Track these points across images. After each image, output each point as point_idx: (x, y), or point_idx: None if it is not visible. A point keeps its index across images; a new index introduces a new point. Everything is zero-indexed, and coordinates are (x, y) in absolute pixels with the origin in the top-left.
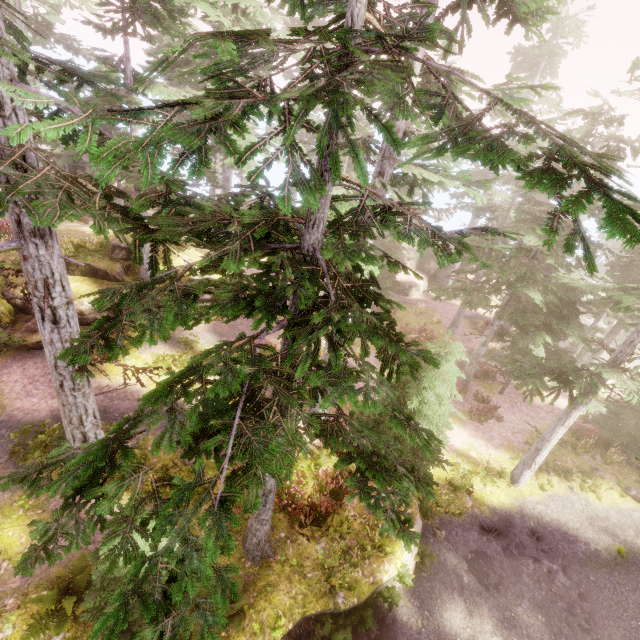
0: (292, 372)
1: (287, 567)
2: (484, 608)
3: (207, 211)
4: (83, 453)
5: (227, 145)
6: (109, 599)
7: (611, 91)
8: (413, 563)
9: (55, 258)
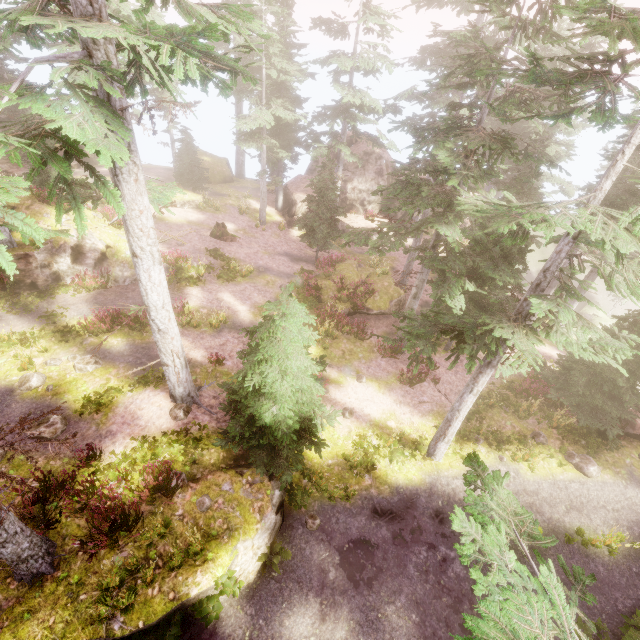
0: None
1: (62, 587)
2: (344, 609)
3: None
4: None
5: None
6: None
7: None
8: (257, 564)
9: None
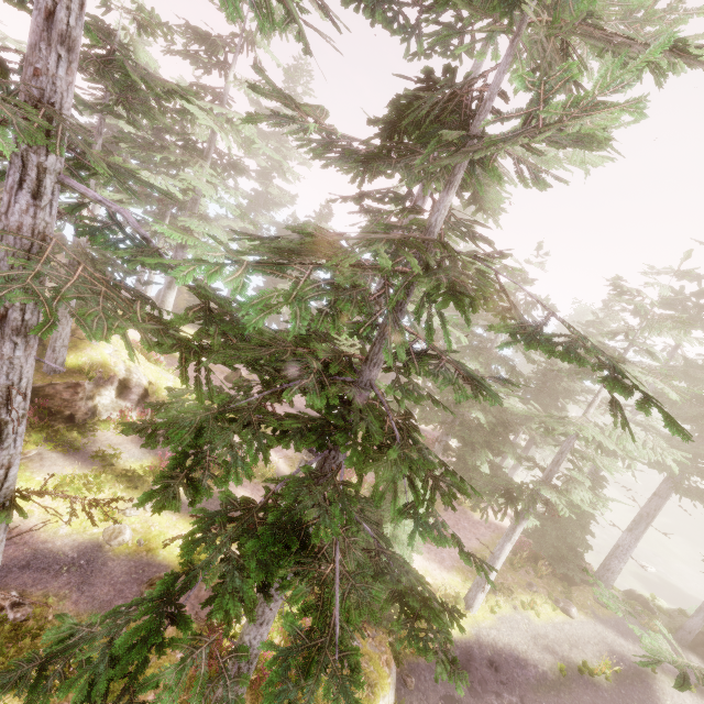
0: (371, 509)
1: None
2: None
3: (266, 336)
4: (108, 630)
5: None
6: None
7: (525, 260)
8: None
9: (30, 360)
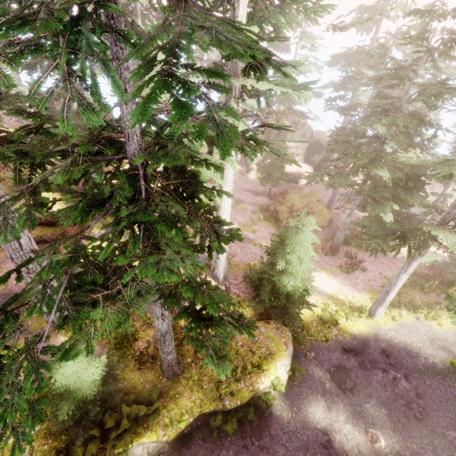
0: (111, 255)
1: (191, 381)
2: (340, 405)
3: (60, 137)
4: None
5: (3, 80)
6: (58, 407)
7: None
8: (286, 376)
9: None
